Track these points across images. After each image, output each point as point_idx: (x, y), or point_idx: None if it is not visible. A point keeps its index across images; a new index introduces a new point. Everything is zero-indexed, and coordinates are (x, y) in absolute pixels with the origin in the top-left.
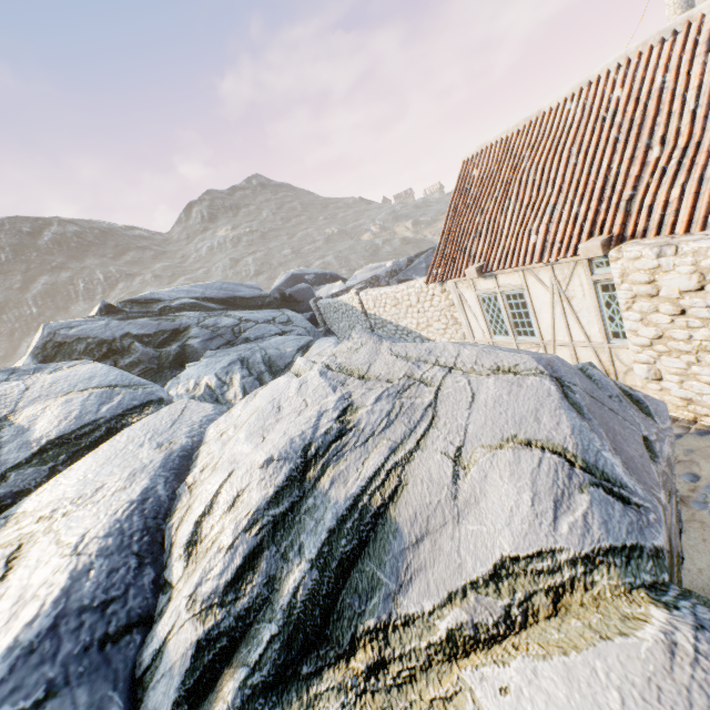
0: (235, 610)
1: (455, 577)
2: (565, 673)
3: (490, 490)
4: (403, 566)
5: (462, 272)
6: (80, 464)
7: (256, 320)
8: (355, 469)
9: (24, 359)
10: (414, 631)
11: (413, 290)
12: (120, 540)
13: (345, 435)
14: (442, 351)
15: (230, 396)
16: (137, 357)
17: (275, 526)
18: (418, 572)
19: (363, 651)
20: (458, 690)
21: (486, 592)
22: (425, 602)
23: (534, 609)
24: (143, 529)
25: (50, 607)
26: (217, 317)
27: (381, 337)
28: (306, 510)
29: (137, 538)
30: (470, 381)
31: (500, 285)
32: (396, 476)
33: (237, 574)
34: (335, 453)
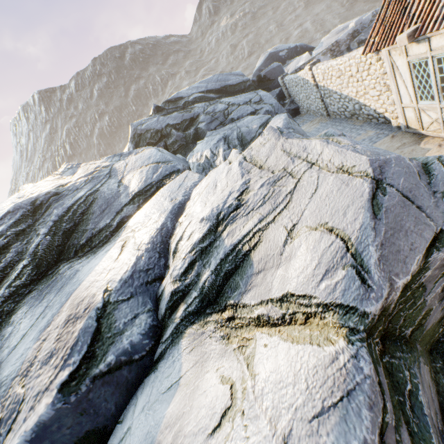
0: (185, 284)
1: (266, 294)
2: (287, 350)
3: (299, 255)
4: (249, 282)
5: (396, 38)
6: (145, 206)
7: (238, 103)
8: (239, 230)
9: (128, 145)
10: (246, 311)
11: (353, 61)
12: (153, 246)
13: (239, 208)
14: (312, 148)
15: (217, 163)
16: (174, 139)
17: (202, 252)
18: (254, 287)
19: (228, 311)
20: (252, 338)
21: (275, 305)
22: (252, 301)
23: (295, 319)
24: (161, 242)
25: (130, 268)
26: (215, 105)
27: (279, 135)
28: (215, 247)
29: (158, 246)
30: (319, 176)
31: (433, 49)
32: (258, 236)
33: (186, 270)
34: (232, 219)
